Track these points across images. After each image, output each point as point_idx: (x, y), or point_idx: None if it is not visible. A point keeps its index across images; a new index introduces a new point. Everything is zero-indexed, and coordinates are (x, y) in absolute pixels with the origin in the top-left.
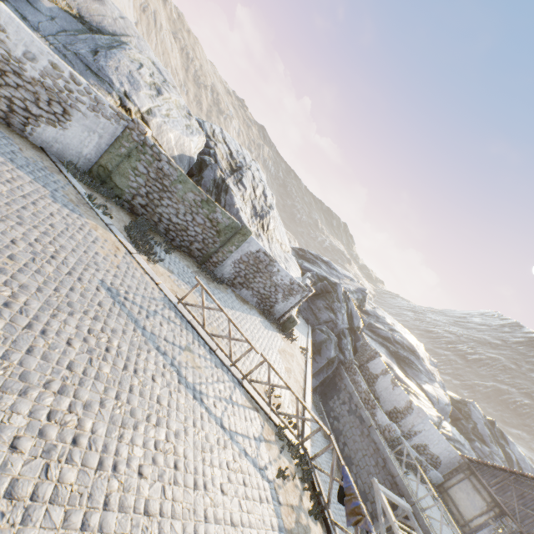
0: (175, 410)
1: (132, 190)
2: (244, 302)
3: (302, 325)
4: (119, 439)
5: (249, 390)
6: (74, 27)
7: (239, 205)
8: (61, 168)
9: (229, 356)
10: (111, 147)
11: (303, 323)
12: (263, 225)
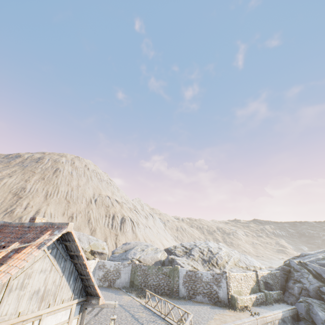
0: (125, 320)
1: (140, 283)
2: (199, 302)
3: (279, 307)
4: (105, 321)
5: (167, 320)
6: (123, 254)
7: (182, 262)
8: (121, 289)
9: (159, 311)
10: (131, 273)
11: (283, 306)
12: (212, 264)
